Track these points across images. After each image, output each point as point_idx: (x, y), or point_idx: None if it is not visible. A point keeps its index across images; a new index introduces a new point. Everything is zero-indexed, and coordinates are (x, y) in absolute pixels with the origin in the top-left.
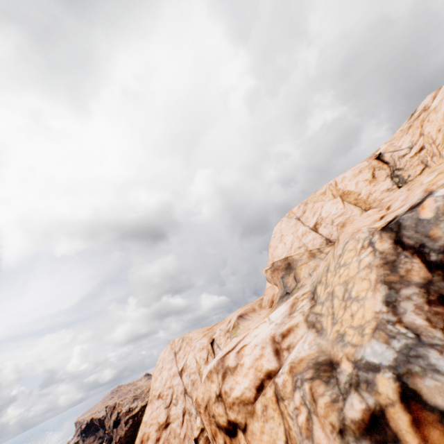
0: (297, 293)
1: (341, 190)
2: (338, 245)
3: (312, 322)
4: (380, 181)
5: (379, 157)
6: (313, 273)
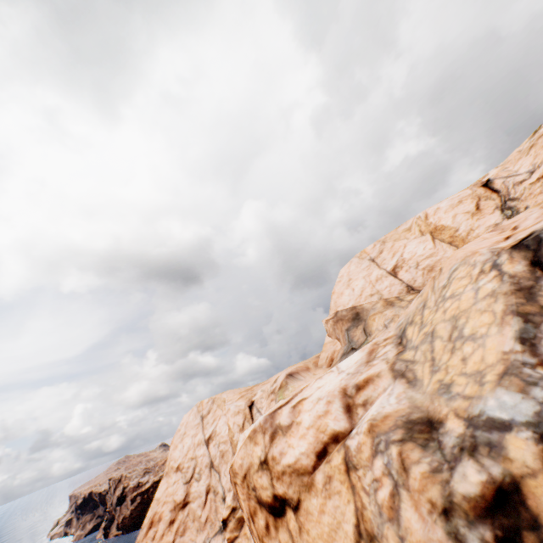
0: (377, 338)
1: (433, 225)
2: (441, 274)
3: (400, 372)
4: (486, 214)
5: (487, 184)
6: (391, 325)
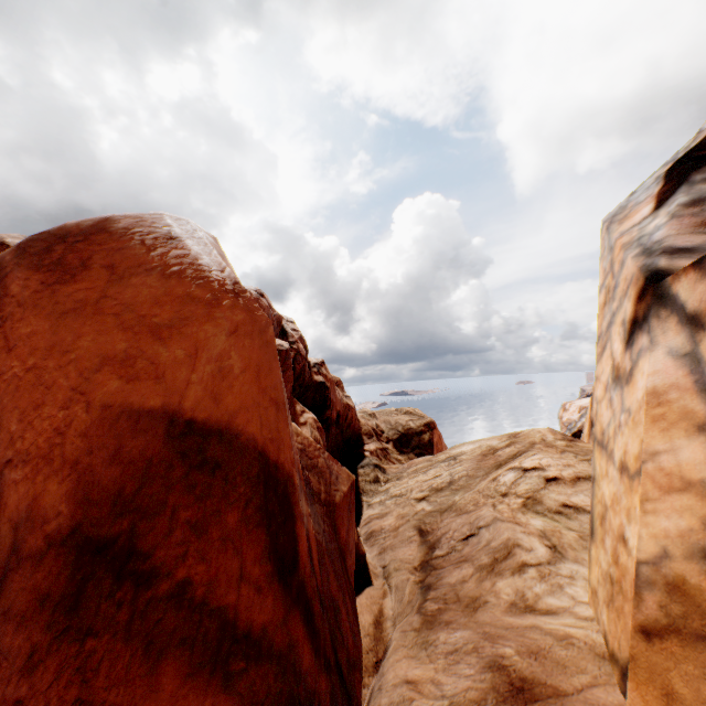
0: None
1: None
2: None
3: None
4: None
5: None
6: None
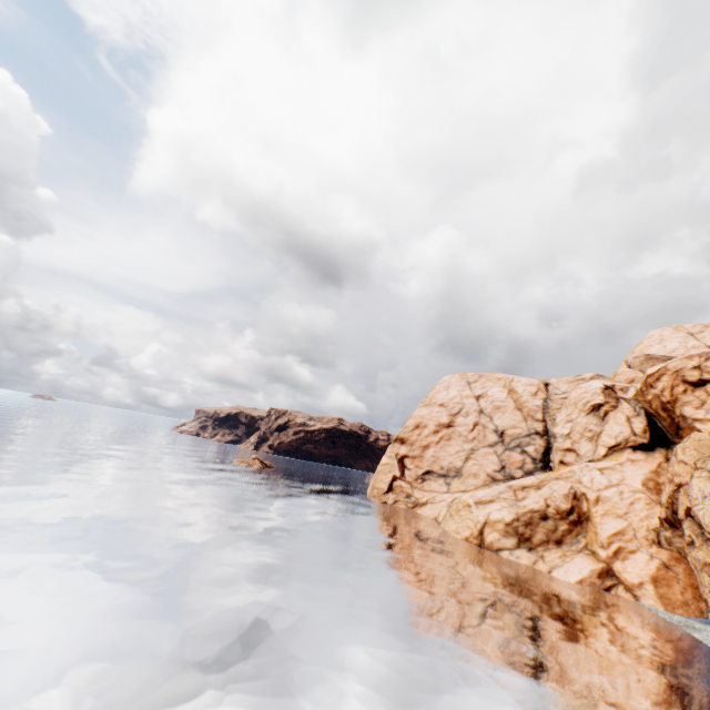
0: None
1: None
2: None
3: None
4: None
5: None
6: None
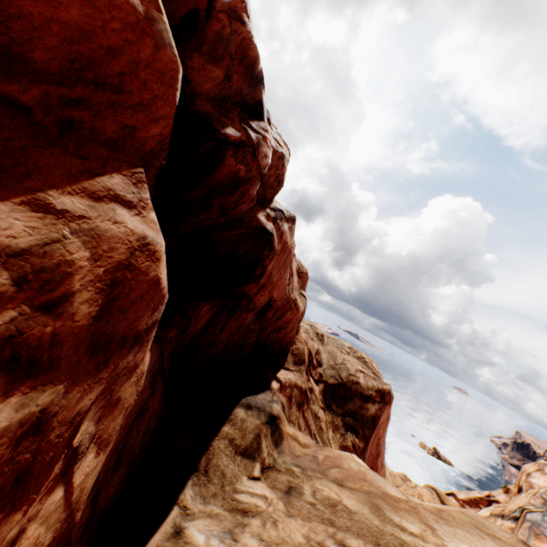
0: None
1: None
2: None
3: None
4: None
5: None
6: None
